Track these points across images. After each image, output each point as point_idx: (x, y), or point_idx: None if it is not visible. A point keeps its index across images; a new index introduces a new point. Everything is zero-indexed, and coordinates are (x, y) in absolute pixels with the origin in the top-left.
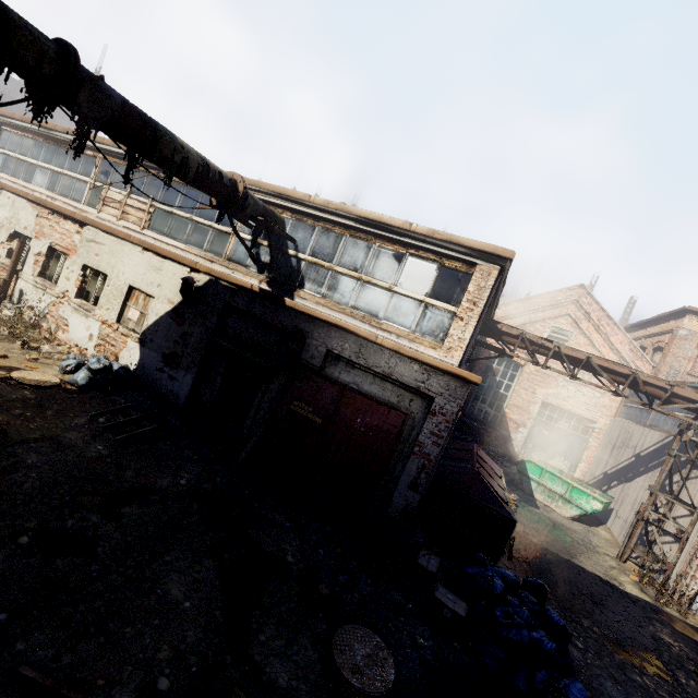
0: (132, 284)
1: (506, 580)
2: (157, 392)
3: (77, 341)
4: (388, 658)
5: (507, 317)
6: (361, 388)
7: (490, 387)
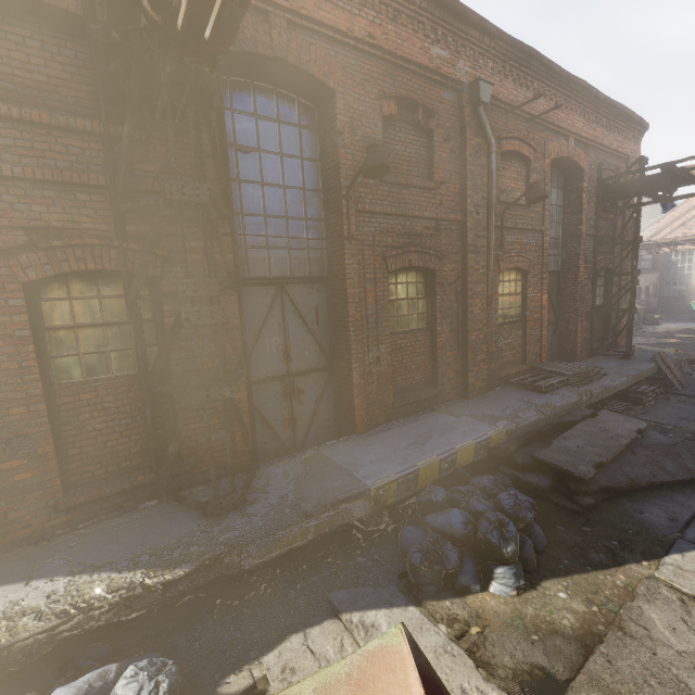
0: None
1: None
2: None
3: None
4: None
5: (667, 225)
6: None
7: (675, 274)
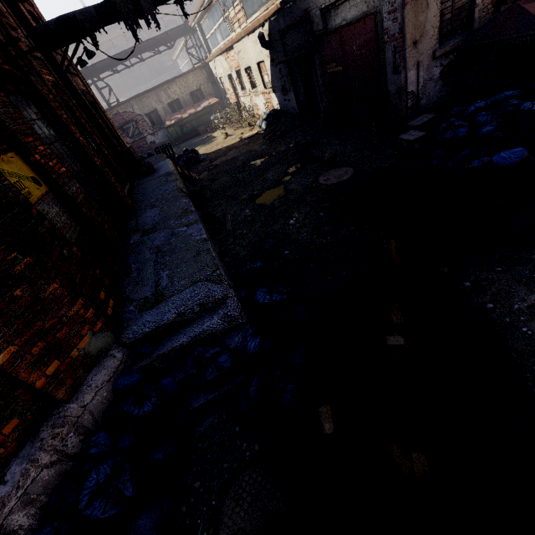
0: (256, 62)
1: (496, 101)
2: (289, 113)
3: (263, 111)
4: (350, 174)
5: None
6: (347, 20)
7: None
